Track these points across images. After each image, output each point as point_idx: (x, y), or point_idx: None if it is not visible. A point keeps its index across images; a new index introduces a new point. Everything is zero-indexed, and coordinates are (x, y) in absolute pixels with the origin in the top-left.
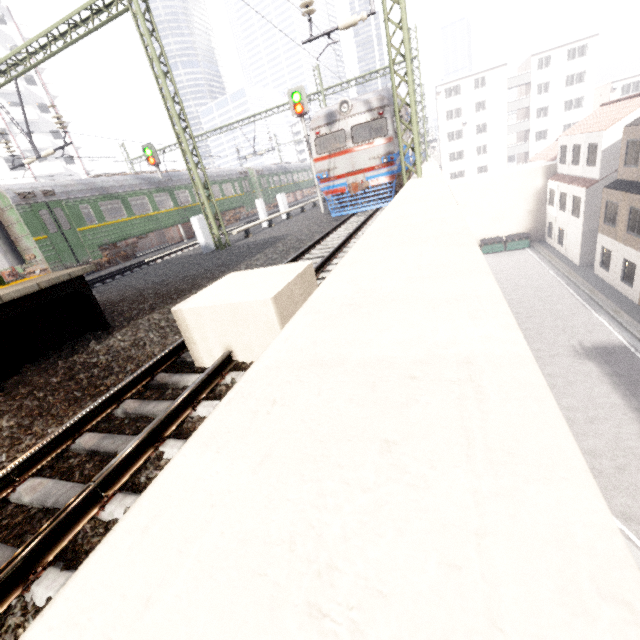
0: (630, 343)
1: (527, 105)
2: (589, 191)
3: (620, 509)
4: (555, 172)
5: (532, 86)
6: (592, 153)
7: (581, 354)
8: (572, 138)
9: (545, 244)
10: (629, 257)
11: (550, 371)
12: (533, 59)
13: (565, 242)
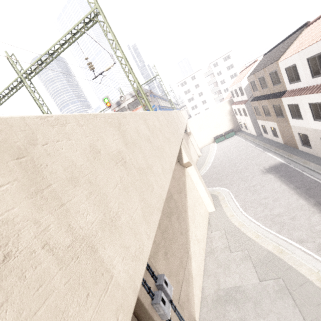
0: (284, 161)
1: (215, 81)
2: (246, 105)
3: (297, 238)
4: (233, 102)
5: (214, 74)
6: (241, 90)
7: (265, 172)
8: (232, 87)
9: (241, 131)
10: (271, 125)
11: (253, 184)
12: (211, 64)
13: (248, 128)
